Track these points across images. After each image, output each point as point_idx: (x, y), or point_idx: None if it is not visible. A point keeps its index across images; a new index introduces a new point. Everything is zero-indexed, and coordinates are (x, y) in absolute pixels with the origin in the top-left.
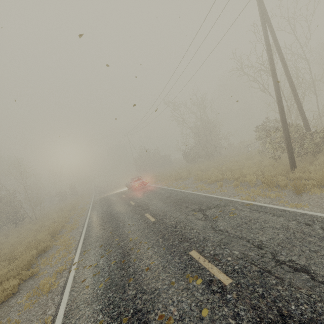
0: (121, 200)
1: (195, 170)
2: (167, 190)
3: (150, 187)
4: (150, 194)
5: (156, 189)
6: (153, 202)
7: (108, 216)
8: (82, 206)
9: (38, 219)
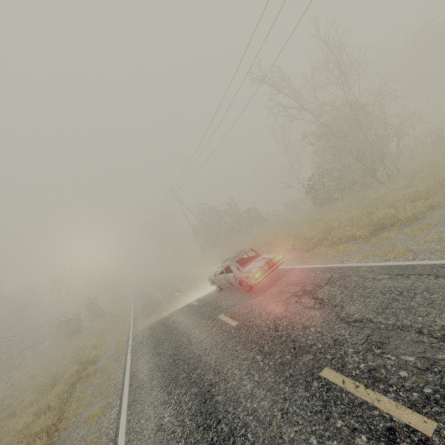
0: (243, 351)
1: (389, 202)
2: None
3: (296, 272)
4: (381, 305)
5: (358, 277)
6: None
7: None
8: (106, 362)
9: None
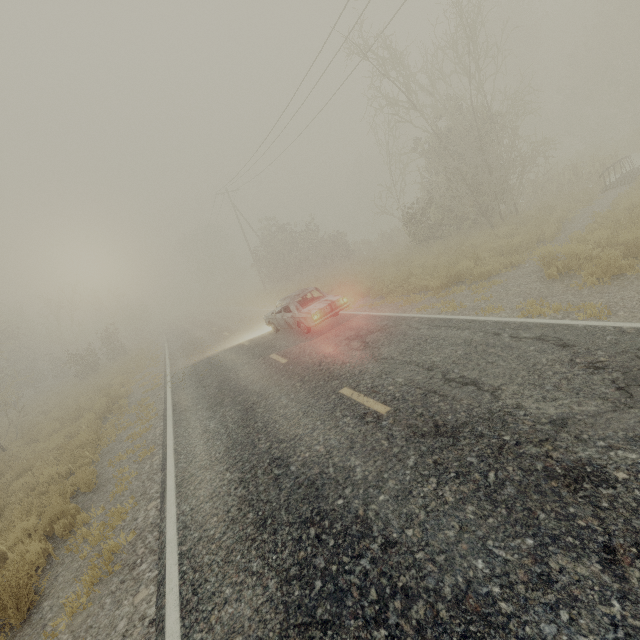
0: (286, 381)
1: (481, 253)
2: (486, 328)
3: (359, 318)
4: (407, 348)
5: (406, 326)
6: (531, 404)
7: (286, 499)
8: (140, 397)
9: (6, 451)
